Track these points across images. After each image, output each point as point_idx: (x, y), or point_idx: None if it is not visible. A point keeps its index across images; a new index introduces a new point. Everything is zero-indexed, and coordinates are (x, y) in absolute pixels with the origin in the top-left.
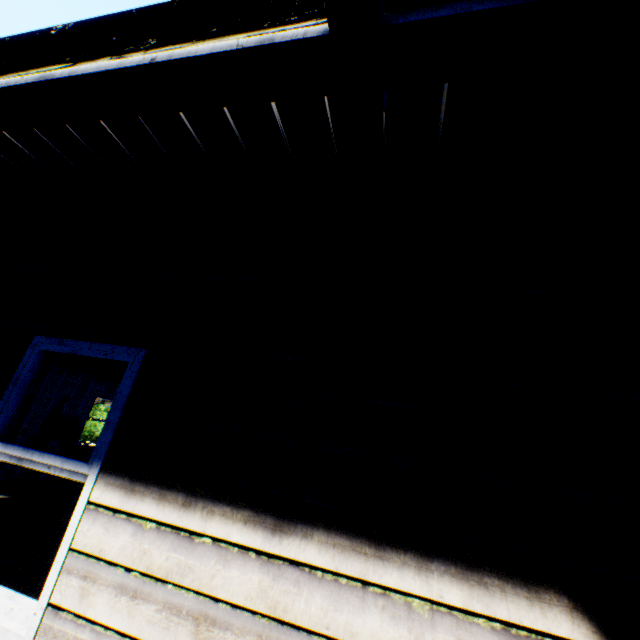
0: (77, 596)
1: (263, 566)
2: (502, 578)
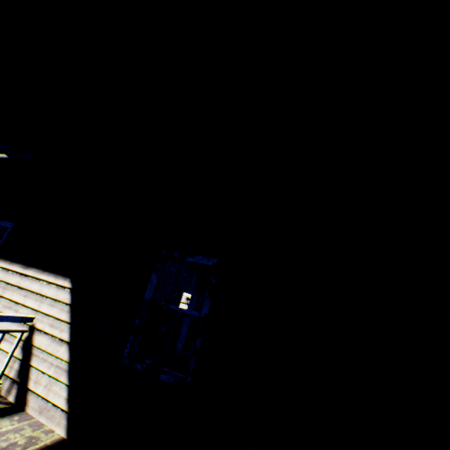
0: None
1: (21, 276)
2: (62, 276)
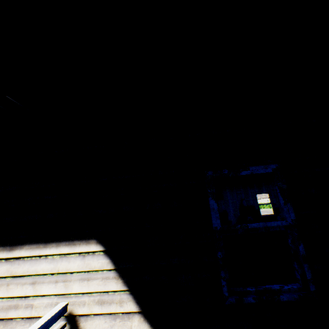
0: None
1: (7, 262)
2: (80, 241)
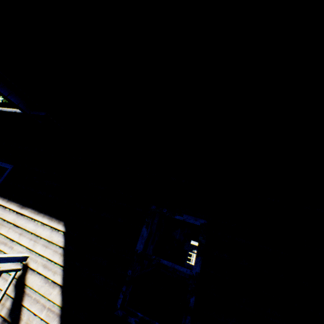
0: None
1: (16, 214)
2: (56, 219)
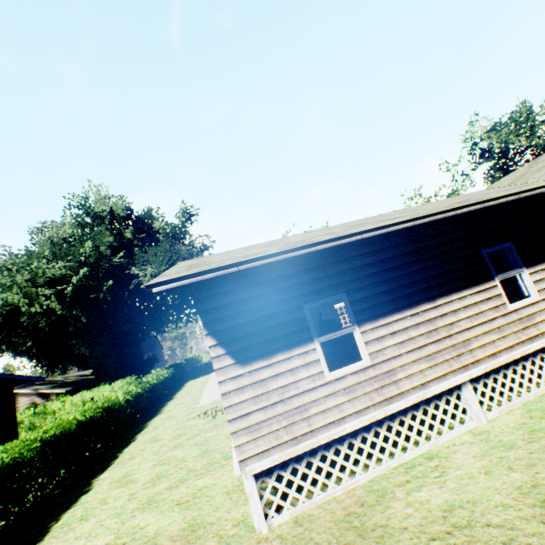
0: (538, 287)
1: None
2: None
